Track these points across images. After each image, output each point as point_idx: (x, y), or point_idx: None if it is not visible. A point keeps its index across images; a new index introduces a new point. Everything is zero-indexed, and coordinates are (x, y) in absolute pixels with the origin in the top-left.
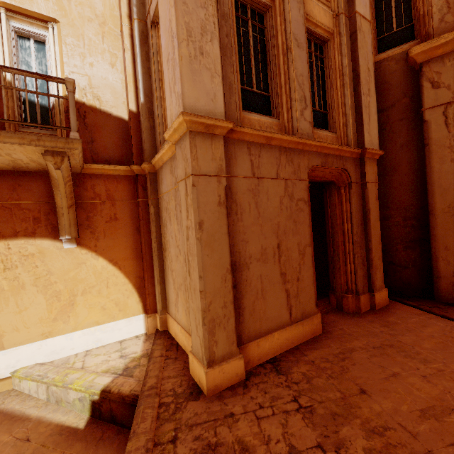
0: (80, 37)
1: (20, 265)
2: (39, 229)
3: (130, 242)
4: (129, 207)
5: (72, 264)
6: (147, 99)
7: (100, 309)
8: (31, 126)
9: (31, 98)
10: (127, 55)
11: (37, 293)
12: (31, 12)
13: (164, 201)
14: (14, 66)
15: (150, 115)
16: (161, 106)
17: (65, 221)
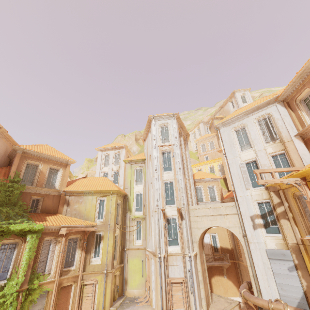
0: (221, 234)
1: (219, 281)
2: (220, 274)
3: (235, 277)
4: (234, 269)
5: (226, 282)
6: (234, 246)
7: (232, 293)
8: (215, 252)
9: (214, 246)
10: (229, 236)
11: (222, 287)
12: (214, 233)
13: (242, 270)
14: (212, 242)
15: (235, 249)
16: (238, 249)
17: (225, 273)
